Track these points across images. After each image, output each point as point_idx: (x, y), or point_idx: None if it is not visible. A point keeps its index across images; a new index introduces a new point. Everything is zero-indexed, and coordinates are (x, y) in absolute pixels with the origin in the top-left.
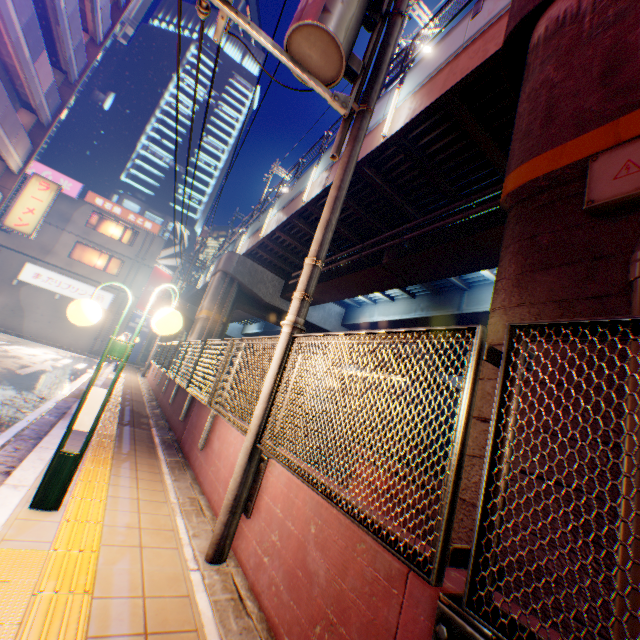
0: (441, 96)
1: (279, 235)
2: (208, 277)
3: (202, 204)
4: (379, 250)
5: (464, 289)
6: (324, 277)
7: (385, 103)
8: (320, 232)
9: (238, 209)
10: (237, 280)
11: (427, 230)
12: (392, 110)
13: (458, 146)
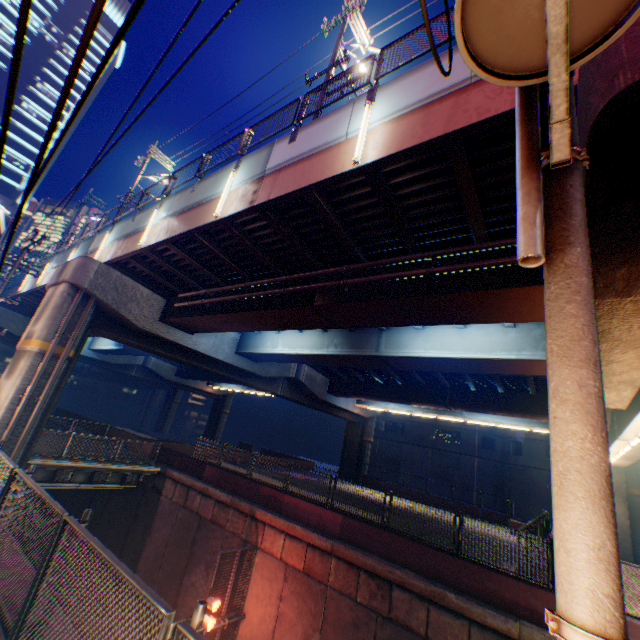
0: (448, 134)
1: (169, 248)
2: (41, 279)
3: (31, 171)
4: (311, 289)
5: (383, 329)
6: (229, 306)
7: (347, 117)
8: (602, 522)
9: (92, 190)
10: (95, 297)
11: (379, 278)
12: (363, 130)
13: (436, 194)
